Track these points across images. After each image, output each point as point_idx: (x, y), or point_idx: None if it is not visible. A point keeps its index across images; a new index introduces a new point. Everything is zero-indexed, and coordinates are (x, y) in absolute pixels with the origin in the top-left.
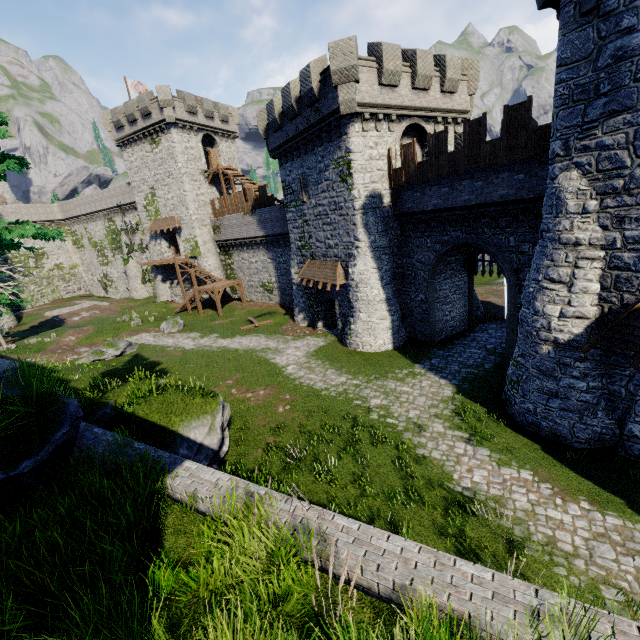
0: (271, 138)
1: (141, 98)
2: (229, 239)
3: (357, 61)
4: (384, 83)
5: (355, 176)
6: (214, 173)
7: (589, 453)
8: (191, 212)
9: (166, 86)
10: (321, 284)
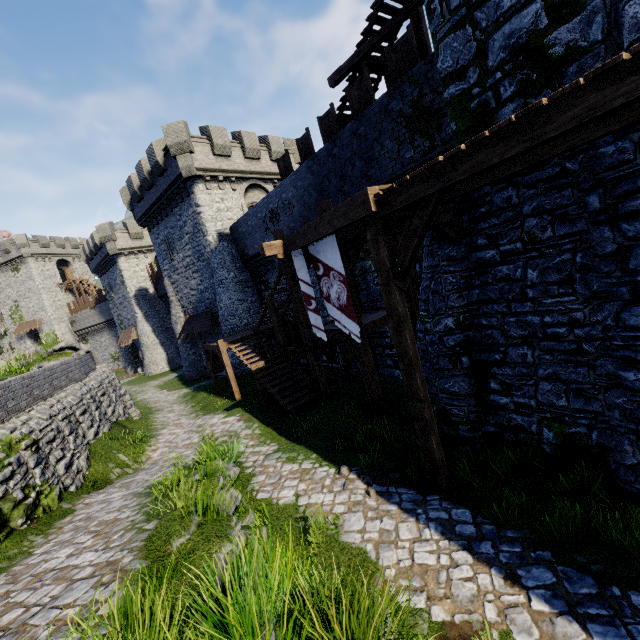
0: (91, 264)
1: (3, 243)
2: (83, 328)
3: (112, 232)
4: (133, 238)
5: (126, 282)
6: (69, 284)
7: (197, 378)
8: (49, 314)
9: (22, 235)
10: (127, 342)
